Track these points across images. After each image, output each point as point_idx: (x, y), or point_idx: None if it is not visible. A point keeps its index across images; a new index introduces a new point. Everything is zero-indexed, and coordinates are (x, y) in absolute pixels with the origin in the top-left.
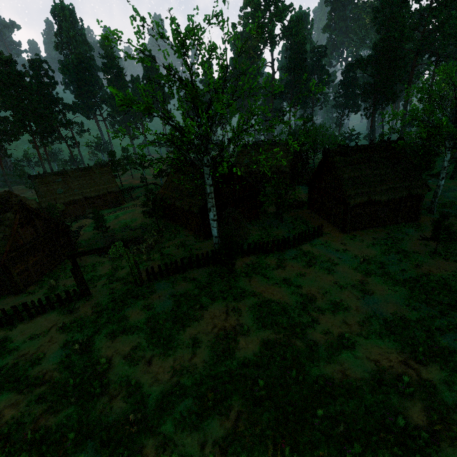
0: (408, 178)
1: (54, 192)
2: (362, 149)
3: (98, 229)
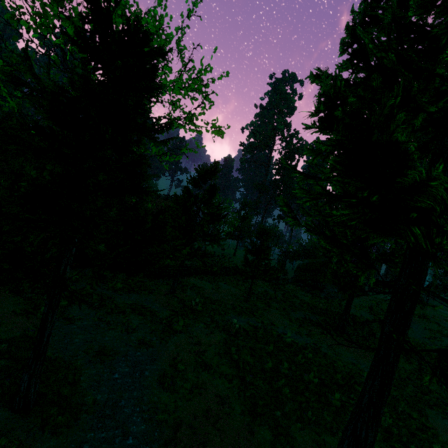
0: None
1: None
2: None
3: None
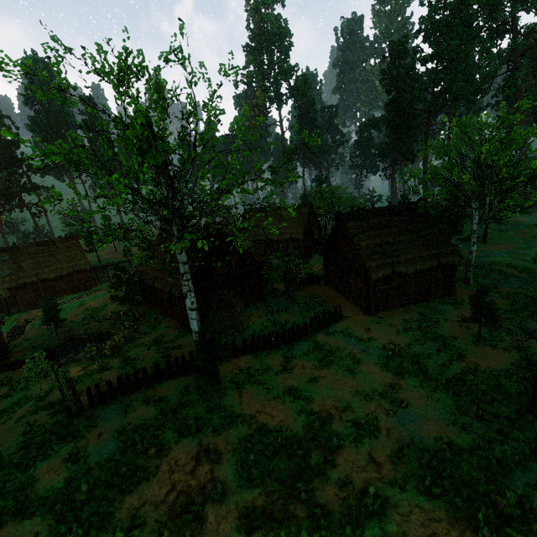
0: (435, 245)
1: None
2: (380, 212)
3: (48, 323)
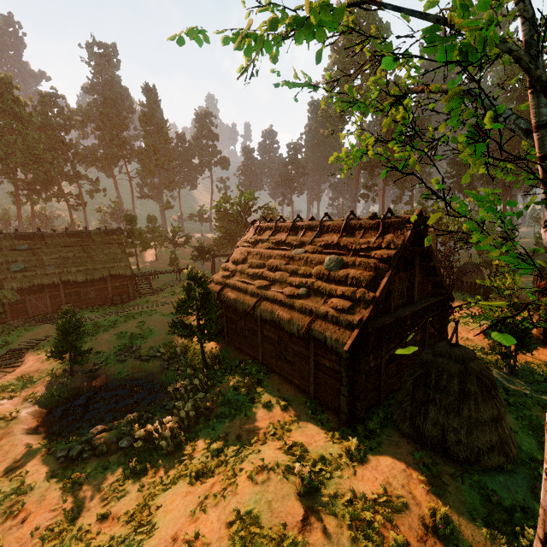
0: None
1: (5, 267)
2: None
3: (60, 355)
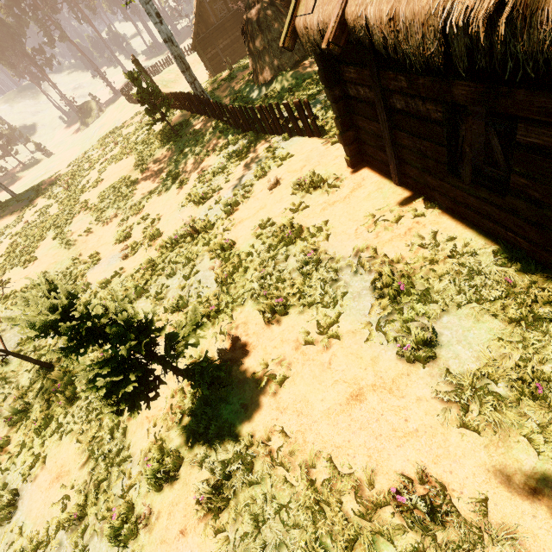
0: None
1: None
2: None
3: None
